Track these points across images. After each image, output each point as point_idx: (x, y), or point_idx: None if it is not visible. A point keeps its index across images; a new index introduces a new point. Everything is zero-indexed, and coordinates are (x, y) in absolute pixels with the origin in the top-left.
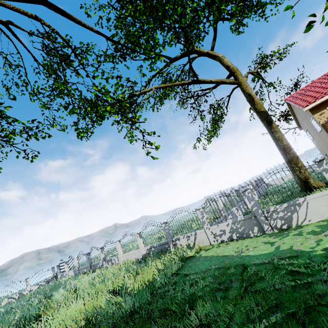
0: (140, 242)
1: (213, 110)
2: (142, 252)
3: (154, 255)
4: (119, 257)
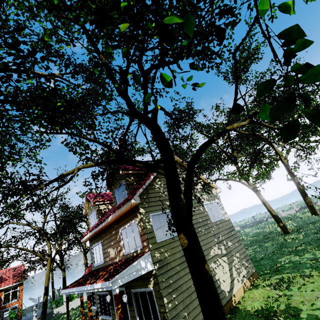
0: (295, 206)
1: (306, 150)
2: (296, 210)
3: (307, 208)
4: (280, 214)
